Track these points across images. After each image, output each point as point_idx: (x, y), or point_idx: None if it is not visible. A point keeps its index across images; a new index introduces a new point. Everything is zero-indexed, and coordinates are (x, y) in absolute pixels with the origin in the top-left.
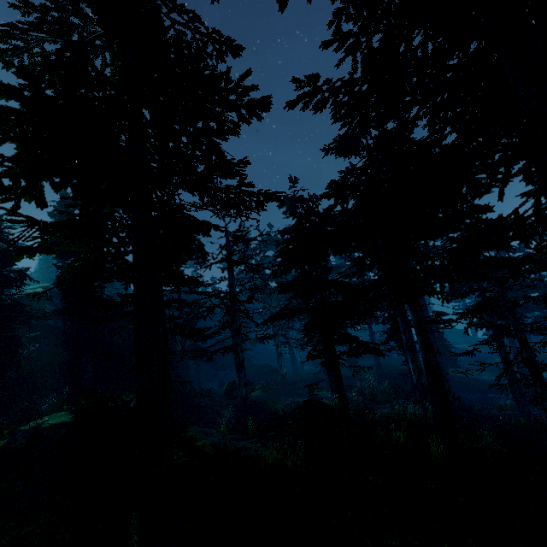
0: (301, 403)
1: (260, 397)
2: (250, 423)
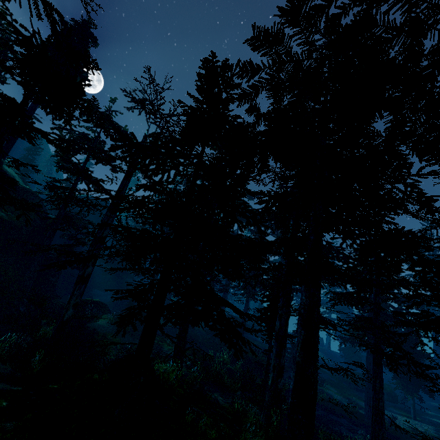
0: (122, 357)
1: (102, 328)
2: (37, 359)
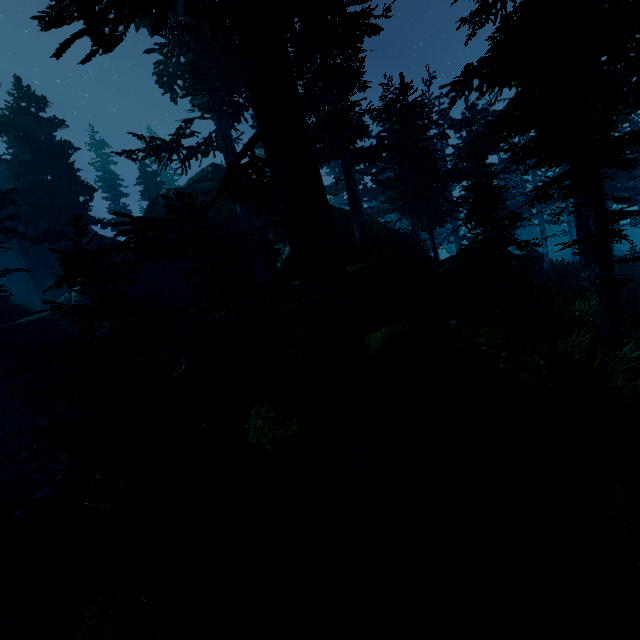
0: None
1: None
2: None
